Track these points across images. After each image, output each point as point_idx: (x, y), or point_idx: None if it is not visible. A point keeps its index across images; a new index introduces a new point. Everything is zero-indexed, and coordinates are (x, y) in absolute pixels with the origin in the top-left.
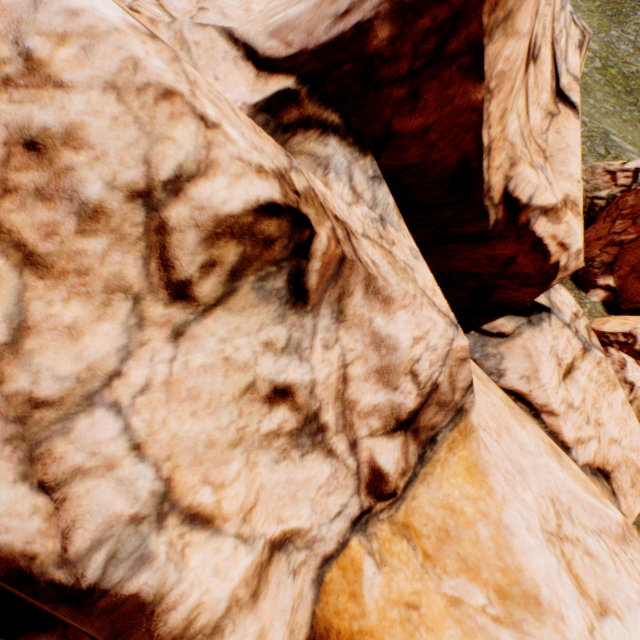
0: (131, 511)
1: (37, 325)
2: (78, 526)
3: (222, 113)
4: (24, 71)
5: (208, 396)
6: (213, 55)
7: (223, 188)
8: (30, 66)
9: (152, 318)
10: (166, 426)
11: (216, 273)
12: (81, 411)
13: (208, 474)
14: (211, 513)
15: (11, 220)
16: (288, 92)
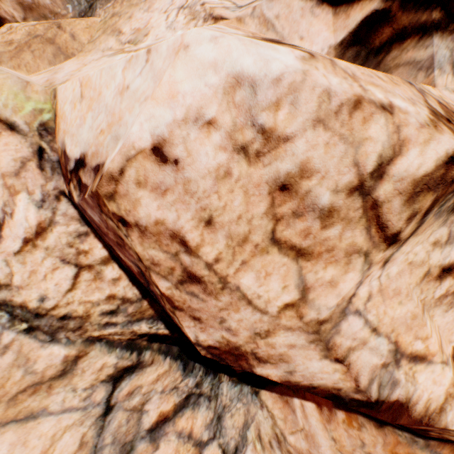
0: (380, 362)
1: (312, 285)
2: (359, 375)
3: (381, 89)
4: (263, 142)
5: (405, 290)
6: (292, 18)
7: (415, 157)
8: (265, 136)
9: (374, 261)
10: (386, 314)
11: (414, 219)
12: (341, 320)
13: (416, 334)
14: (423, 354)
15: (283, 235)
16: (375, 15)
